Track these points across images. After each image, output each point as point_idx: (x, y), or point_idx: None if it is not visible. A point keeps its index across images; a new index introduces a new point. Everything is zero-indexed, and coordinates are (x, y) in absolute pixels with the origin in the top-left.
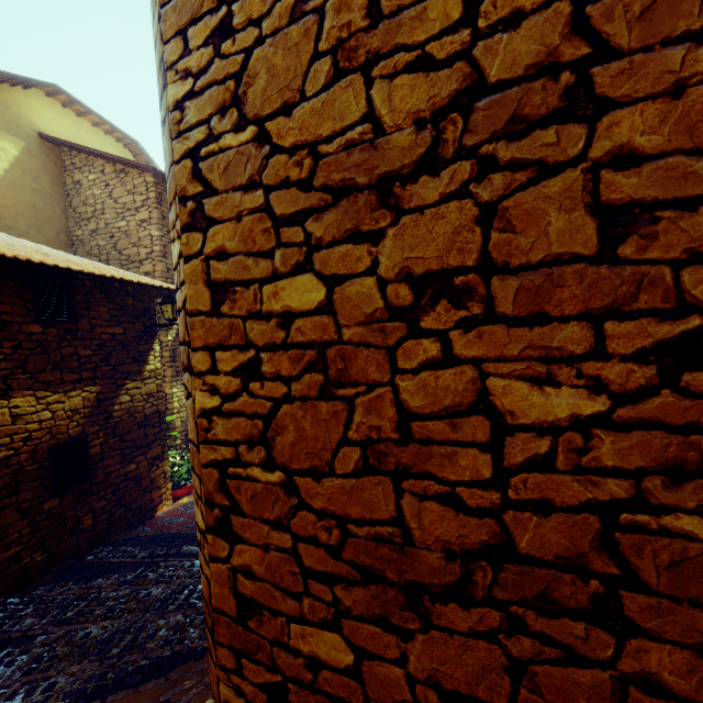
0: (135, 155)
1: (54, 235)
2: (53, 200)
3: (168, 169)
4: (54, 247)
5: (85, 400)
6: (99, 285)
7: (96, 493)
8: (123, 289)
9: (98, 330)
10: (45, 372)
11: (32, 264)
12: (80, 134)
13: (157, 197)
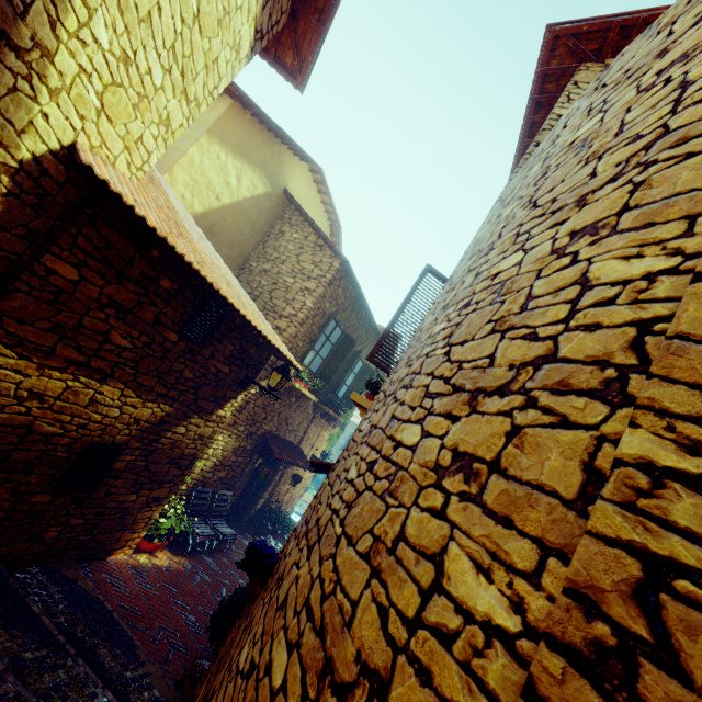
0: (332, 234)
1: (236, 255)
2: (256, 232)
3: (534, 478)
4: (229, 263)
5: (153, 414)
6: (244, 326)
7: (83, 507)
8: (256, 338)
9: (213, 361)
10: (147, 375)
11: (218, 293)
12: (309, 203)
13: (331, 279)
